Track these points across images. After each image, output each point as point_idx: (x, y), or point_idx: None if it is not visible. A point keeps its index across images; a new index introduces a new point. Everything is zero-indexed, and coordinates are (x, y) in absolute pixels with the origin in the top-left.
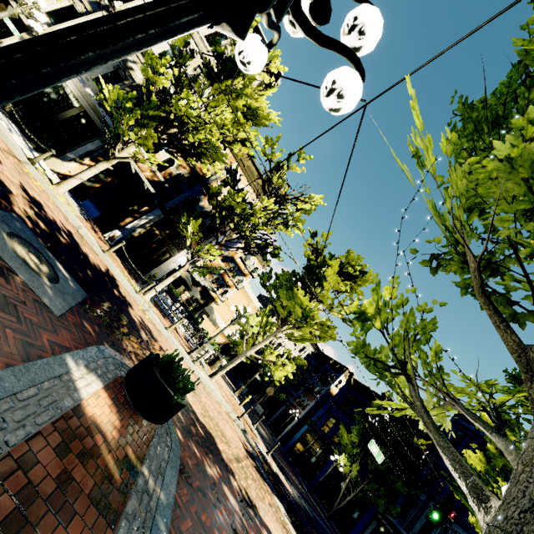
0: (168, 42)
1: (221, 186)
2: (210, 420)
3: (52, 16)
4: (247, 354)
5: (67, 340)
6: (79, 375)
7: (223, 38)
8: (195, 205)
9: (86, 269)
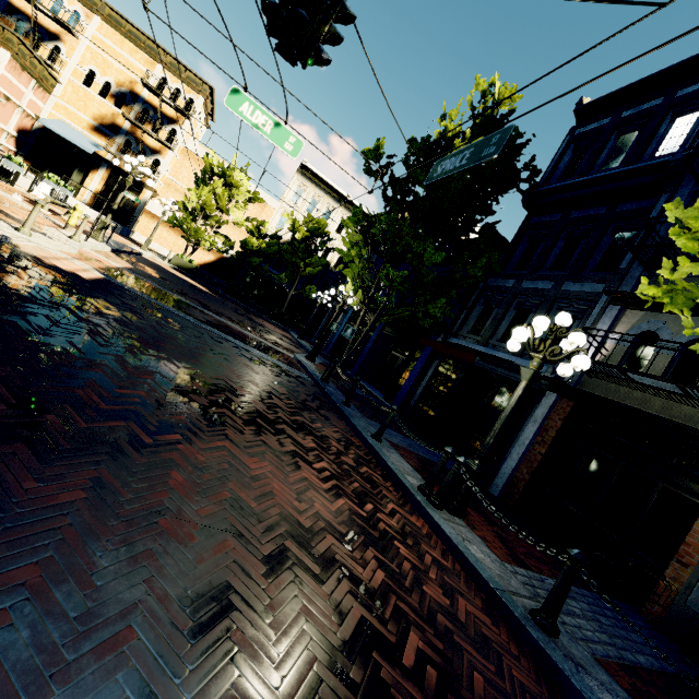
0: None
1: None
2: None
3: None
4: None
5: None
6: None
7: None
8: None
9: None
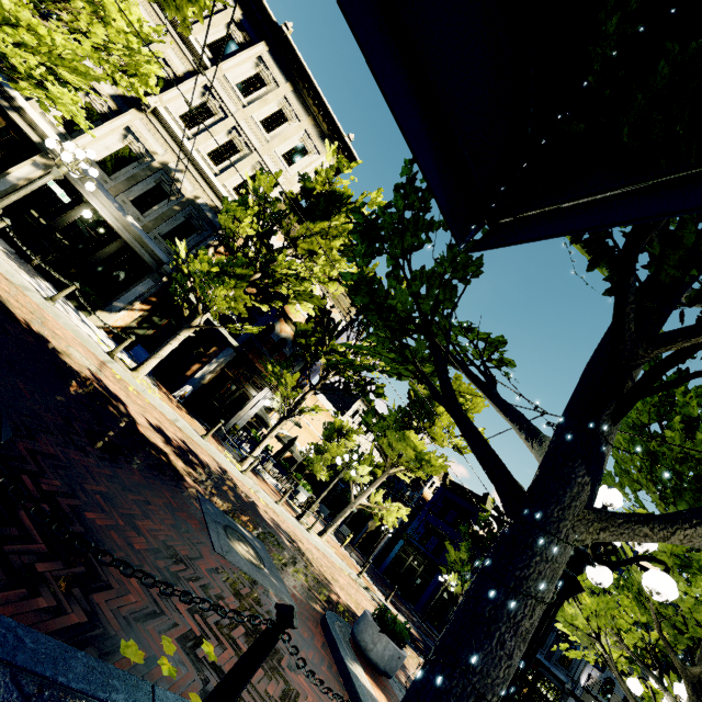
0: (218, 137)
1: (311, 323)
2: (359, 607)
3: (66, 122)
4: (357, 503)
5: (316, 632)
6: (358, 674)
7: (282, 121)
8: (270, 333)
9: (228, 495)
